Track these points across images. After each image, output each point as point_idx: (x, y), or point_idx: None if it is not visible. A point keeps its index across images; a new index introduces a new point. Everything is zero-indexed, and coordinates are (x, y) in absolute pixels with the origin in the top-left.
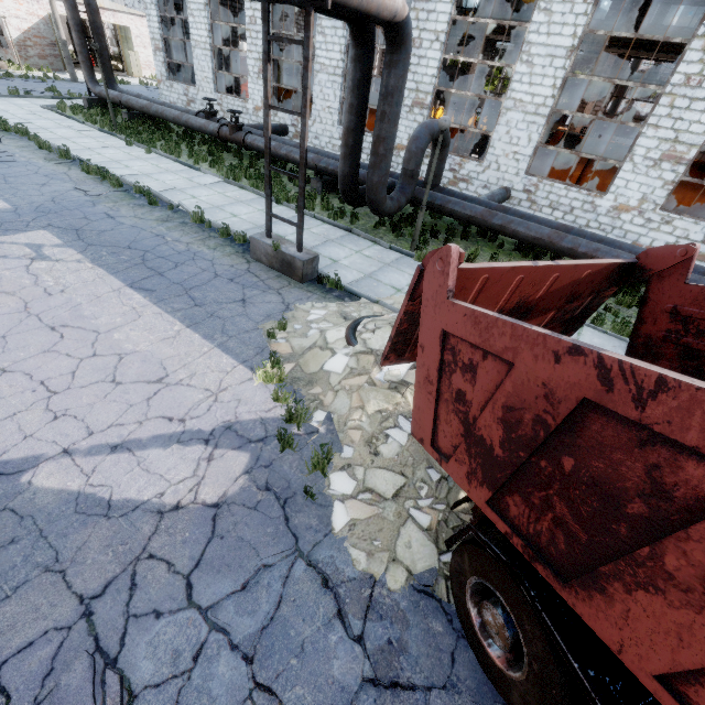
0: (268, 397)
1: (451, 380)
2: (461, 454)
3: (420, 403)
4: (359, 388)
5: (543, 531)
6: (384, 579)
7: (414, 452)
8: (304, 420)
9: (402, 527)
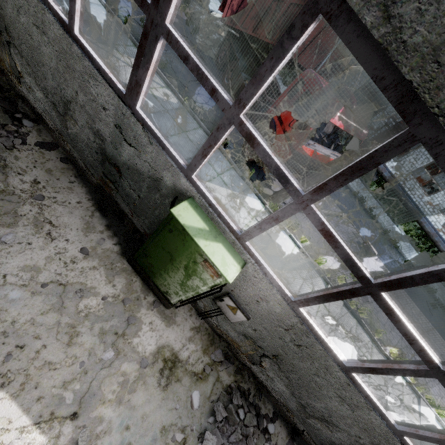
0: (183, 14)
1: (232, 3)
2: (229, 17)
3: (225, 12)
4: (208, 24)
5: (236, 21)
6: (204, 52)
7: (217, 41)
8: (192, 24)
9: (210, 50)
